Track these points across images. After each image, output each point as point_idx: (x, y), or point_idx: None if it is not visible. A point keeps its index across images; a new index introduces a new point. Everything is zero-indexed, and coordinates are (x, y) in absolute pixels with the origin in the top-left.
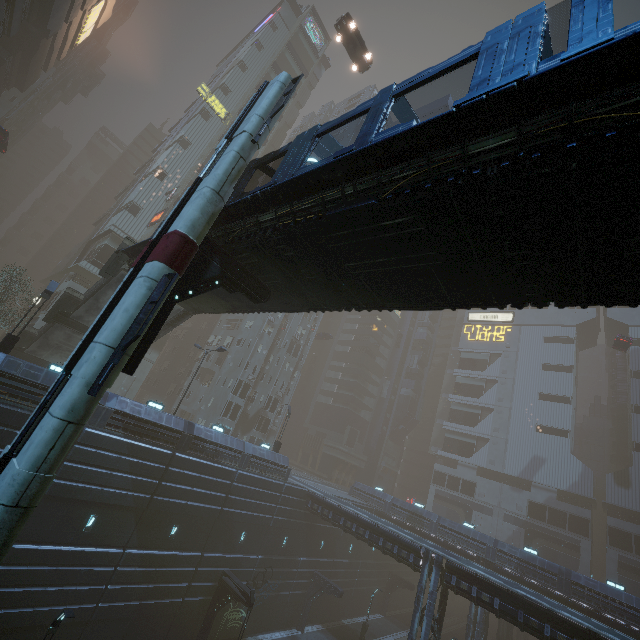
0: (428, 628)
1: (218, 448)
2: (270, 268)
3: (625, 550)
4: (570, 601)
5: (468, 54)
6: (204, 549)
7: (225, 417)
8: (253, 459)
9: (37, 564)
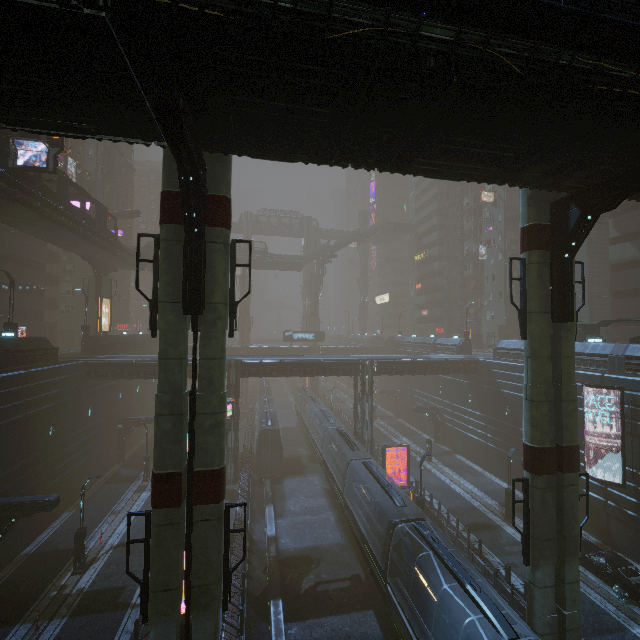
0: None
1: None
2: (585, 172)
3: None
4: None
5: None
6: None
7: None
8: None
9: None
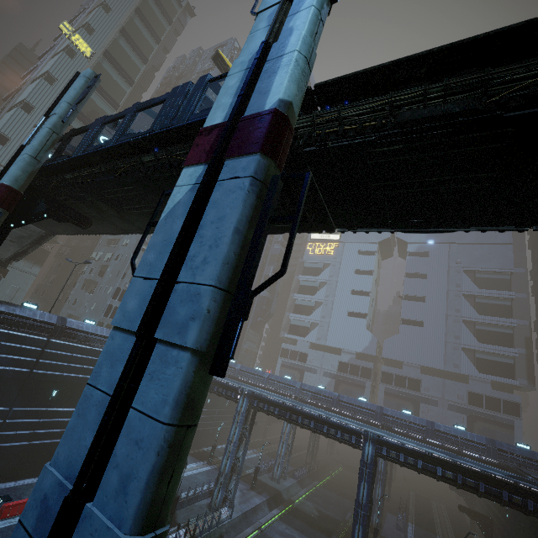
0: (239, 432)
1: (89, 335)
2: (84, 206)
3: (389, 384)
4: (337, 411)
5: (165, 98)
6: None
7: (106, 317)
8: None
9: None
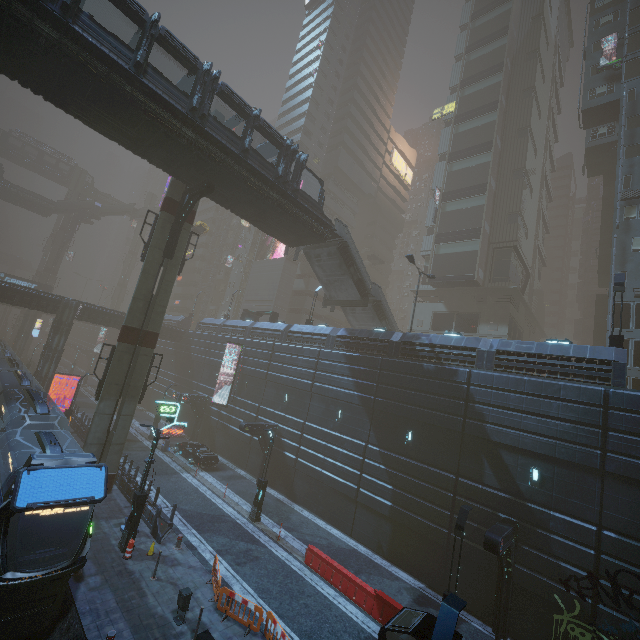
0: None
1: (435, 349)
2: (185, 172)
3: None
4: None
5: None
6: (459, 473)
7: None
8: (502, 356)
9: (319, 439)
